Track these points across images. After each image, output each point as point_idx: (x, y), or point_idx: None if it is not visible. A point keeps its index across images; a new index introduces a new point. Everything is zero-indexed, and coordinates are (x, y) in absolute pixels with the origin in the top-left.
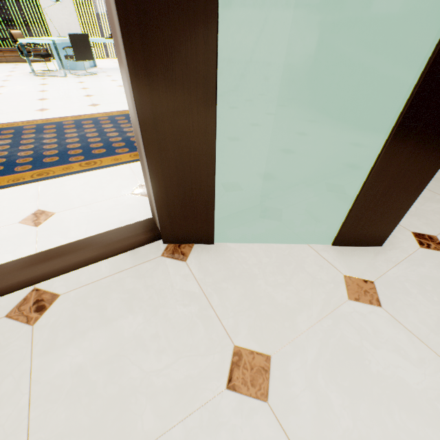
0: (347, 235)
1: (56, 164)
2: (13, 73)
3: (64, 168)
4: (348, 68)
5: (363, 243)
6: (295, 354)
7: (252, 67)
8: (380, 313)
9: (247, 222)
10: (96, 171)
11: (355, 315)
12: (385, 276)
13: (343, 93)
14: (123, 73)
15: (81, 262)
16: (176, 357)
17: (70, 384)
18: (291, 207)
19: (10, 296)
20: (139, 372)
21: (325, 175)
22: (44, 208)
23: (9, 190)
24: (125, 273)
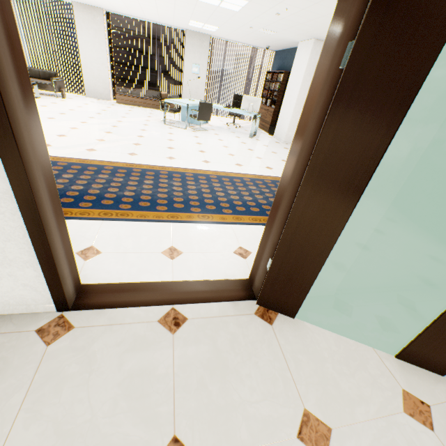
0: (411, 354)
1: (182, 211)
2: (150, 118)
3: (187, 216)
4: (437, 218)
5: (425, 366)
6: (351, 436)
7: (362, 211)
8: (431, 436)
9: (322, 308)
10: (209, 224)
11: (407, 427)
12: (442, 405)
13: (429, 232)
14: (278, 199)
15: (201, 299)
16: (262, 398)
17: (196, 385)
18: (362, 308)
19: (159, 308)
20: (238, 397)
21: (398, 287)
22: (176, 246)
23: (154, 224)
24: (229, 318)
